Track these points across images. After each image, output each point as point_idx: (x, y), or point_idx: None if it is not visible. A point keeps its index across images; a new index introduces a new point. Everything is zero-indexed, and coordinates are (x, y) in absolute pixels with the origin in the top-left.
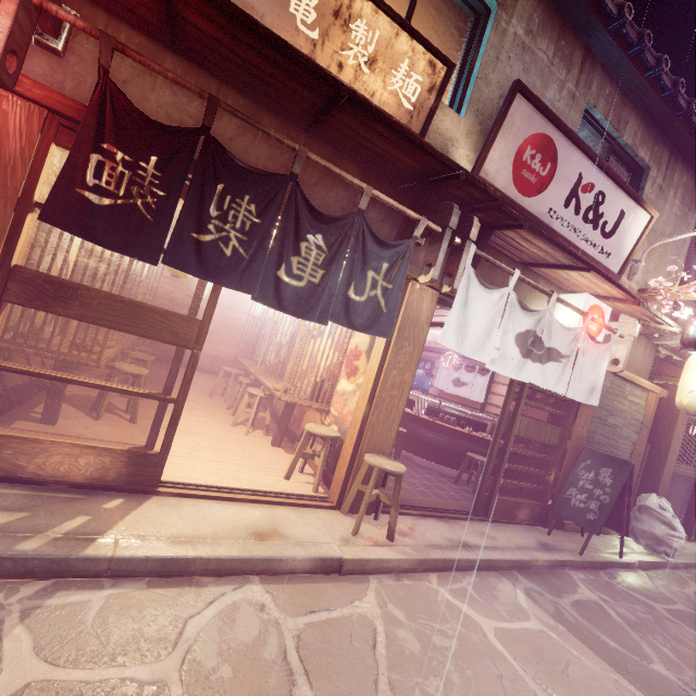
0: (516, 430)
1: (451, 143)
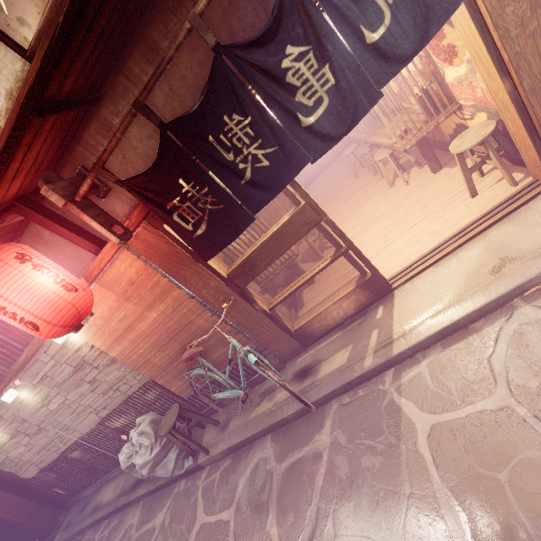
0: None
1: None
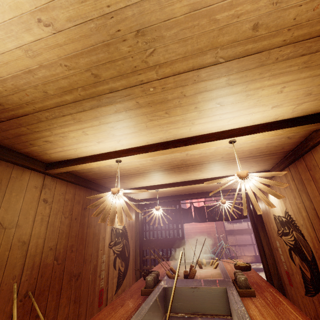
0: None
1: None
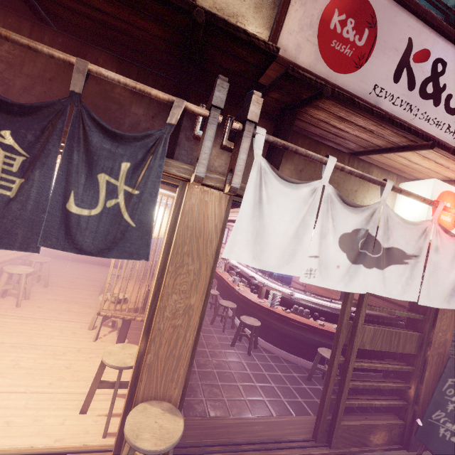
0: (358, 343)
1: (235, 18)
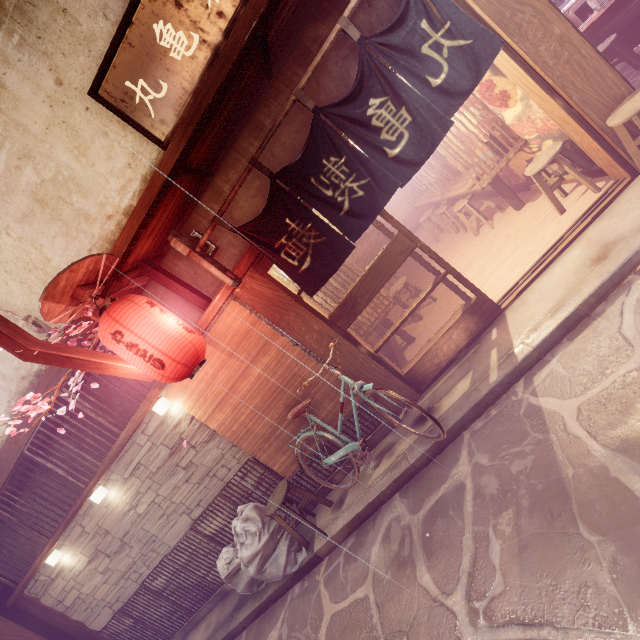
0: None
1: None
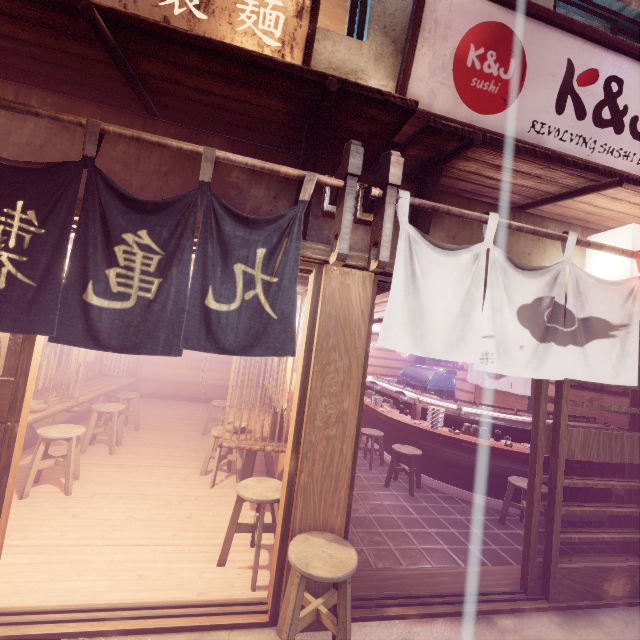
0: (564, 452)
1: (354, 75)
